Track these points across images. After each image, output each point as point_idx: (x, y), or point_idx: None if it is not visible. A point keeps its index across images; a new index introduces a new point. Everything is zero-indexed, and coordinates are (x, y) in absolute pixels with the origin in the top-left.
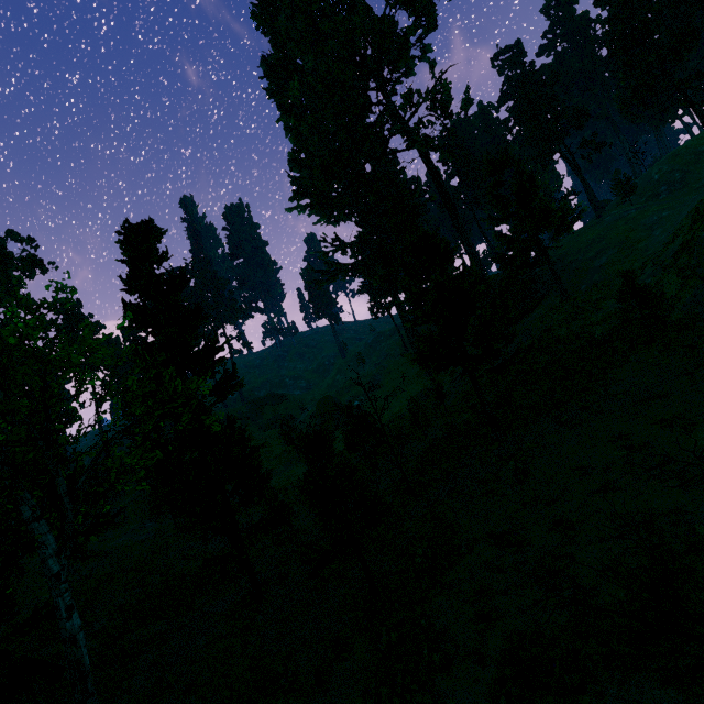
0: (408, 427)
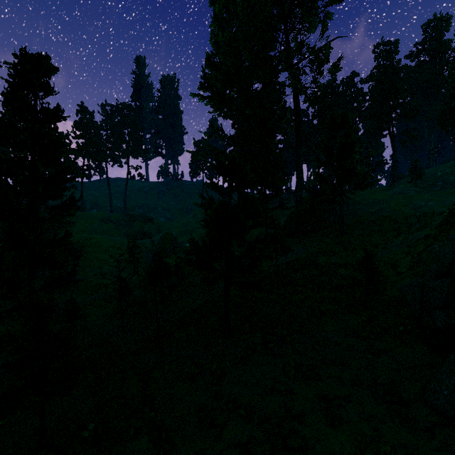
0: None
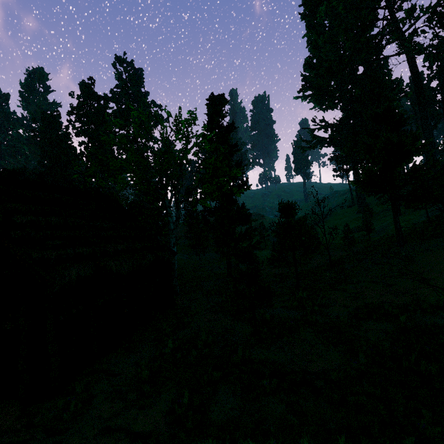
0: (339, 244)
